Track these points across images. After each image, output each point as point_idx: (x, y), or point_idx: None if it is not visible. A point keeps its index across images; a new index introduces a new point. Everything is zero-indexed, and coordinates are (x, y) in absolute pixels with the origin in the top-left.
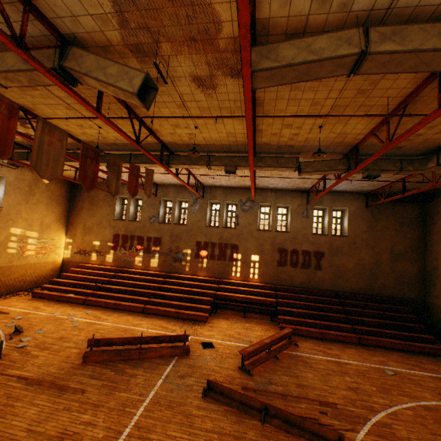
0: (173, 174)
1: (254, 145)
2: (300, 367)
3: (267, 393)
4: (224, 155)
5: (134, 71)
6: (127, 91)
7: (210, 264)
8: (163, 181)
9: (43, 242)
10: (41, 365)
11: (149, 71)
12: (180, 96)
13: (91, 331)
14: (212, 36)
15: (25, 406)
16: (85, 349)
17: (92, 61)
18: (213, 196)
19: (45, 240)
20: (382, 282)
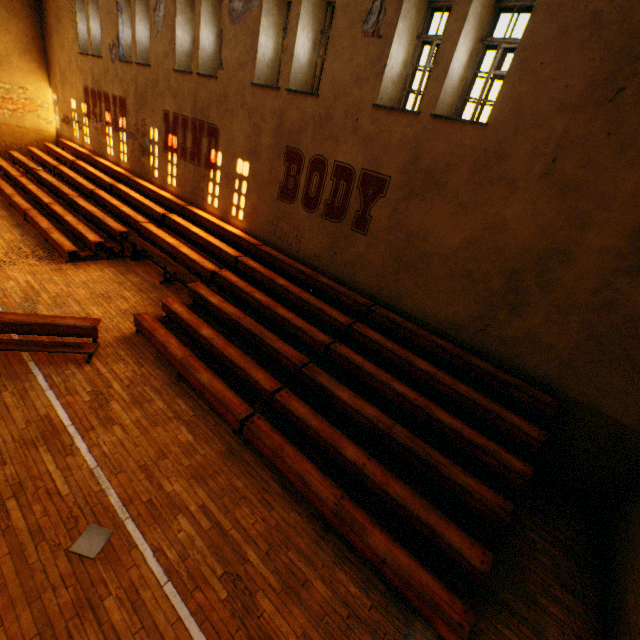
0: None
1: None
2: None
3: None
4: None
5: None
6: None
7: (181, 171)
8: None
9: (3, 90)
10: None
11: None
12: None
13: None
14: None
15: None
16: None
17: None
18: None
19: (5, 85)
20: (533, 327)
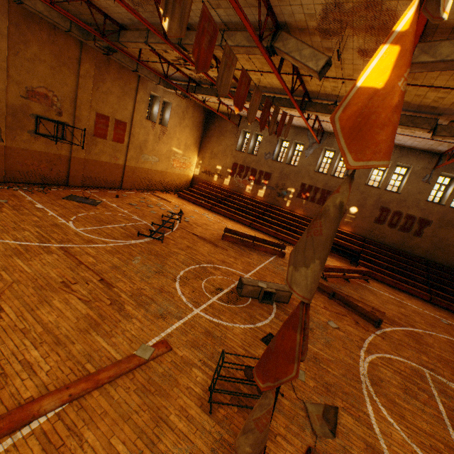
0: (305, 120)
1: None
2: (365, 291)
3: (336, 291)
4: None
5: (320, 55)
6: (312, 70)
7: (308, 206)
8: (286, 121)
9: (184, 159)
10: (201, 232)
11: (326, 44)
12: (341, 60)
13: (220, 226)
14: (388, 27)
15: (202, 246)
16: (220, 233)
17: (293, 44)
18: (330, 143)
19: (185, 157)
20: None
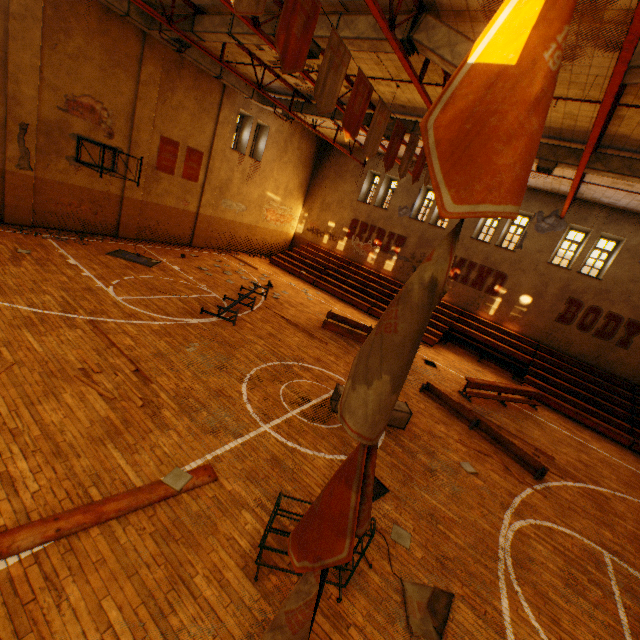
0: None
1: (601, 135)
2: (528, 423)
3: (482, 418)
4: (545, 141)
5: None
6: None
7: (457, 289)
8: None
9: (283, 210)
10: (293, 316)
11: None
12: None
13: (323, 309)
14: (598, 7)
15: (291, 335)
16: (321, 319)
17: (443, 35)
18: None
19: (285, 207)
20: None
